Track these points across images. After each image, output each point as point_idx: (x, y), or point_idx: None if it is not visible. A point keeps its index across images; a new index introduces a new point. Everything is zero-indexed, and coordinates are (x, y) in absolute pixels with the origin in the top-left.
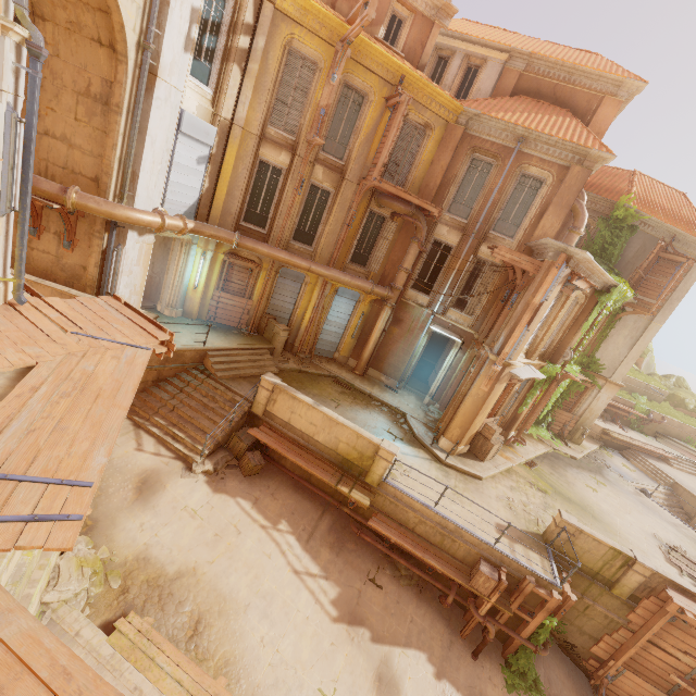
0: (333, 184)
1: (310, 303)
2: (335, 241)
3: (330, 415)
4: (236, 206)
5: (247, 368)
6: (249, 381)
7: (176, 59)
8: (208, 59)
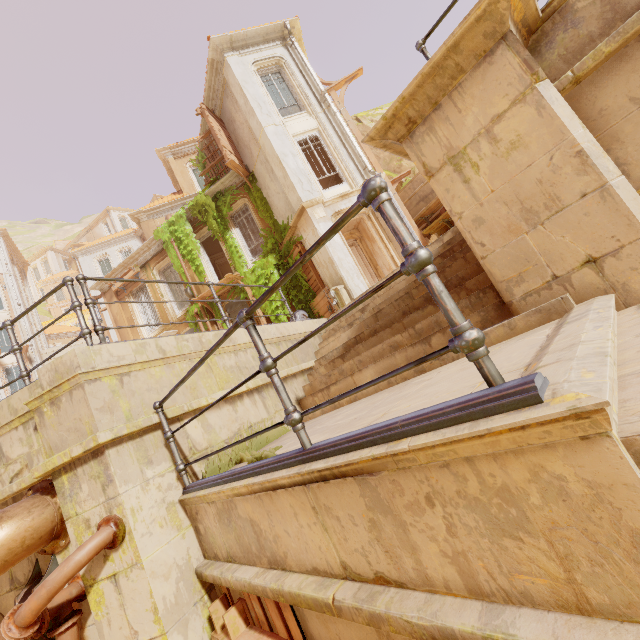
0: None
1: None
2: None
3: None
4: None
5: None
6: None
7: None
8: None
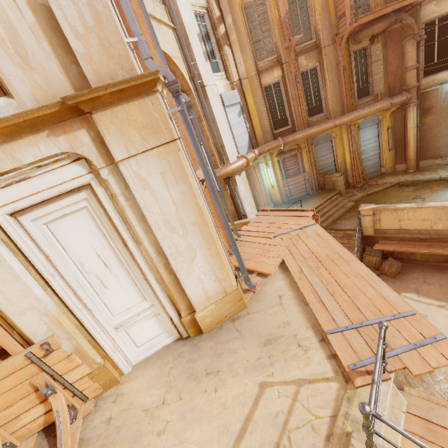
0: (315, 60)
1: (345, 148)
2: (339, 95)
3: (440, 206)
4: (267, 125)
5: (335, 212)
6: (343, 219)
7: (205, 69)
8: (213, 57)
